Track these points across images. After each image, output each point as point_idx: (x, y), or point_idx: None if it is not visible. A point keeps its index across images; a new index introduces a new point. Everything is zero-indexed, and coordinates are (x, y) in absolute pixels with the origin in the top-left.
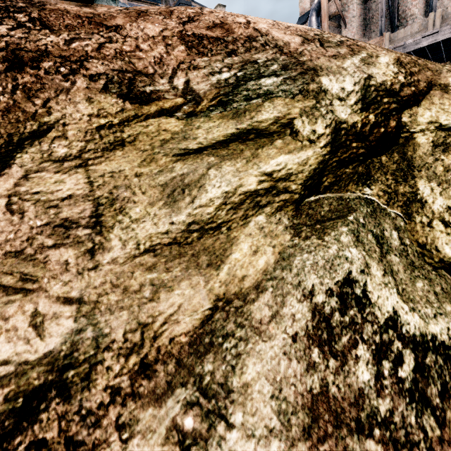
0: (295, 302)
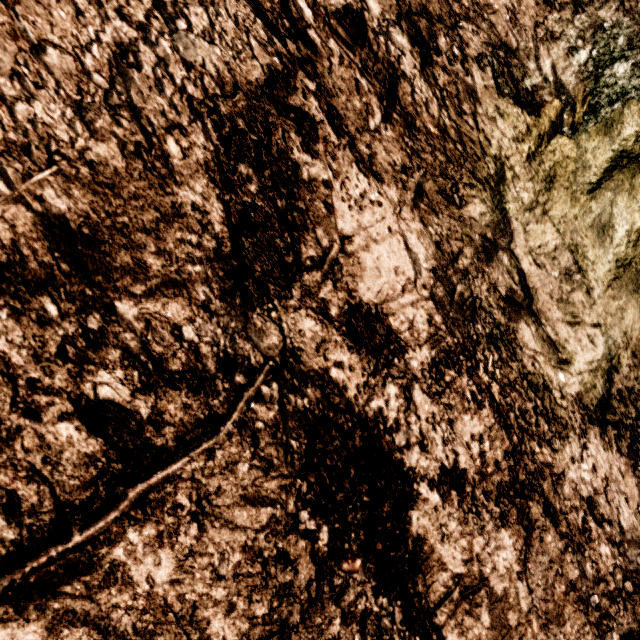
0: None
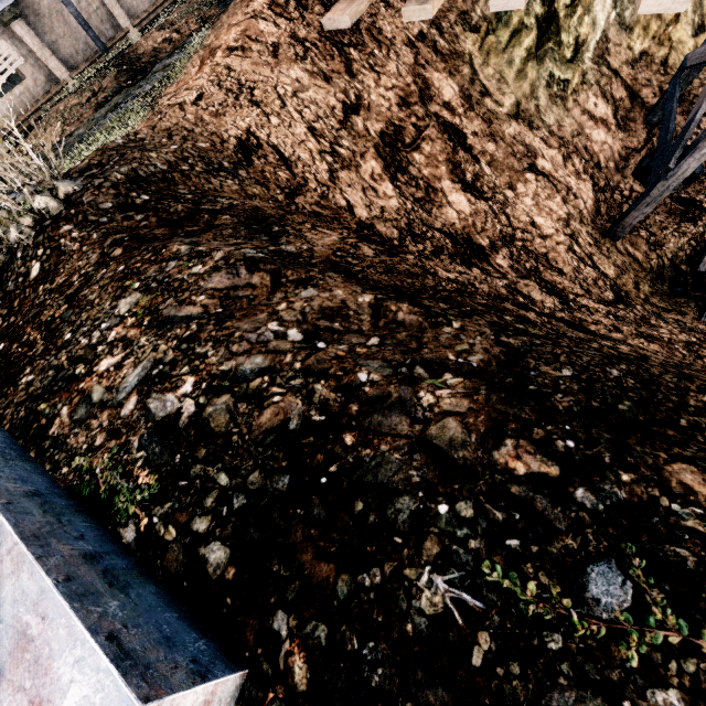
0: (542, 81)
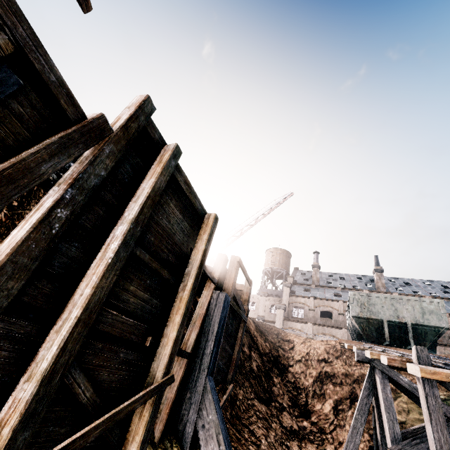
0: None
